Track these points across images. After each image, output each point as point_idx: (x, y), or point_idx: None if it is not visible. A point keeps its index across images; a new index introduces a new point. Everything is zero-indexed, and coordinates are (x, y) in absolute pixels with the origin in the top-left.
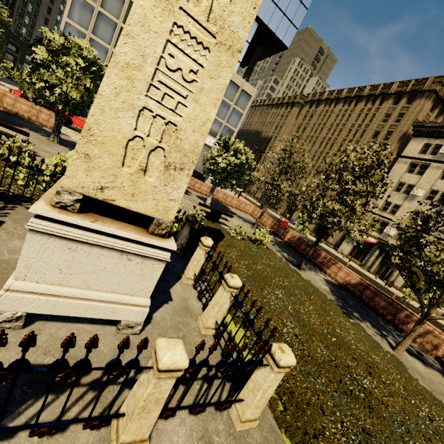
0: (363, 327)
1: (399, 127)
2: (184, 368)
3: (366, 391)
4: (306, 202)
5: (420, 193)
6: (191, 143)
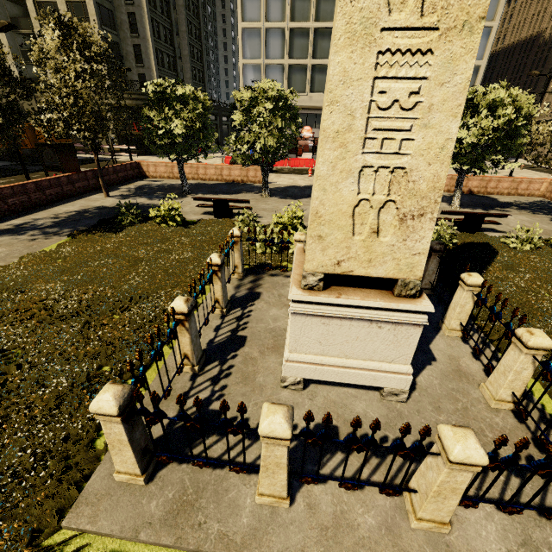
0: None
1: None
2: (482, 464)
3: None
4: None
5: None
6: (427, 180)
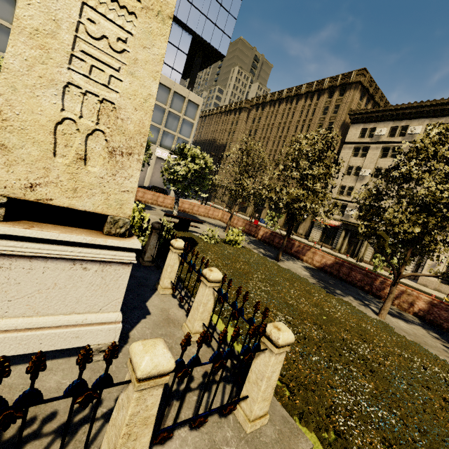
0: (348, 301)
1: (338, 118)
2: (169, 369)
3: (365, 358)
4: (271, 194)
5: (368, 173)
6: (135, 123)
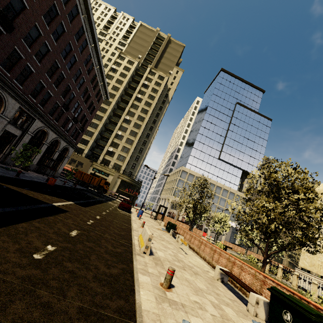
0: None
1: None
2: None
3: None
4: None
5: None
6: None
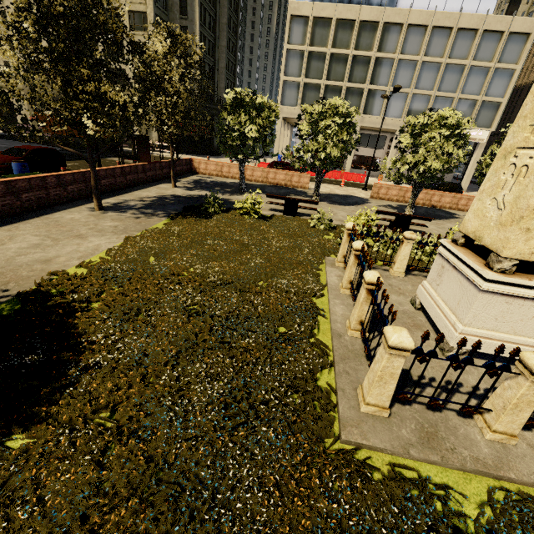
0: None
1: None
2: None
3: None
4: None
5: None
6: None
